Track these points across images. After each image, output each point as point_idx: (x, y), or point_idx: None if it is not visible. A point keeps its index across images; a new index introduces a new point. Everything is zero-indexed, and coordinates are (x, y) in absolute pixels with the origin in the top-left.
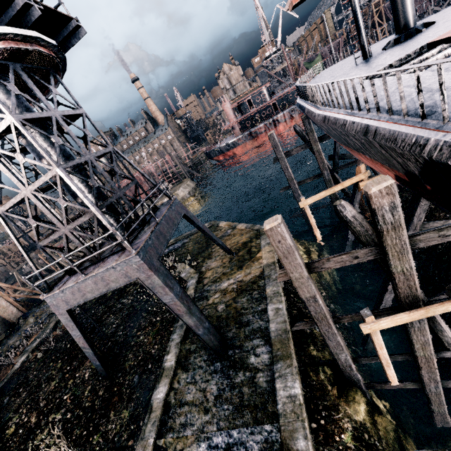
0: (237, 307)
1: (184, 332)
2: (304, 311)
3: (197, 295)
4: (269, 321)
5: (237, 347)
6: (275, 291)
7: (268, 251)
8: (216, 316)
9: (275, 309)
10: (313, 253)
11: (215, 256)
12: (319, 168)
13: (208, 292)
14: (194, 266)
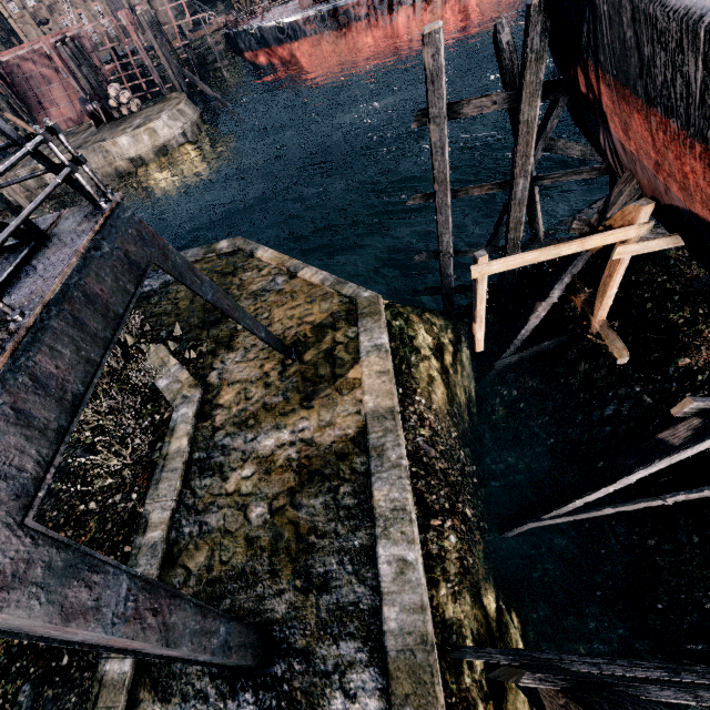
0: (298, 523)
1: (160, 566)
2: (432, 500)
3: (197, 456)
4: (382, 597)
5: (299, 653)
6: (396, 503)
7: (377, 371)
8: (245, 536)
9: (398, 563)
10: (447, 351)
11: (244, 347)
12: (513, 167)
13: (225, 455)
14: (190, 361)
